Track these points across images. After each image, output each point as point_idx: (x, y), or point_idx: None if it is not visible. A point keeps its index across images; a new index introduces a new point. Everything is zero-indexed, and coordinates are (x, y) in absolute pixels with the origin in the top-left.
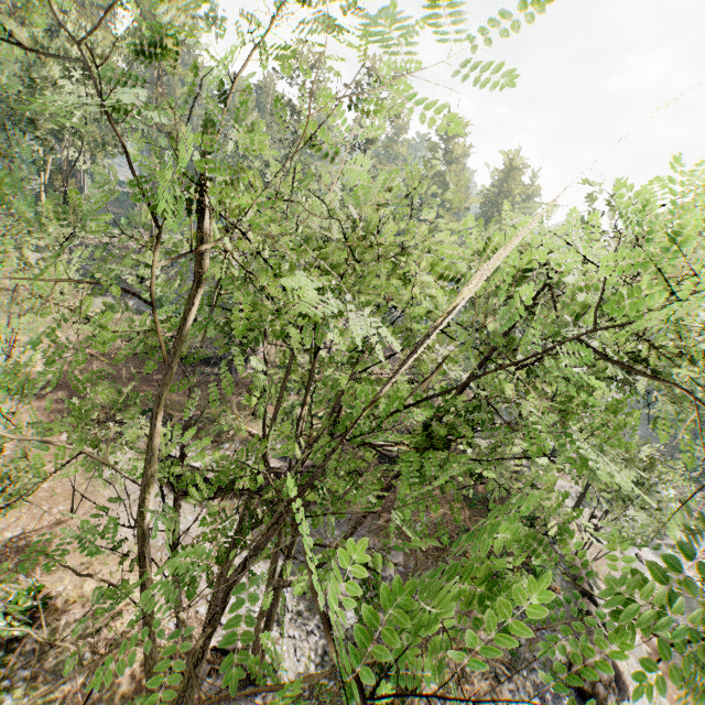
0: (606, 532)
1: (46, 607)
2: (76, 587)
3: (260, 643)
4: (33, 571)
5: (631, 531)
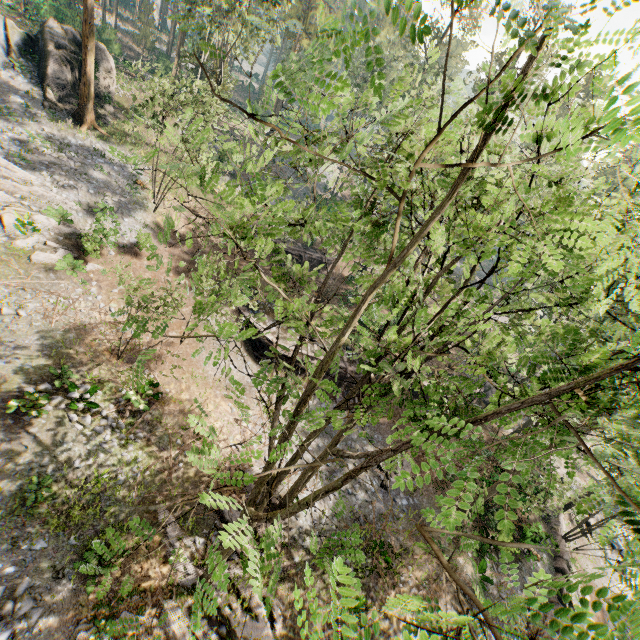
0: (595, 532)
1: (158, 398)
2: (177, 393)
3: (300, 487)
4: (153, 370)
5: (621, 542)
